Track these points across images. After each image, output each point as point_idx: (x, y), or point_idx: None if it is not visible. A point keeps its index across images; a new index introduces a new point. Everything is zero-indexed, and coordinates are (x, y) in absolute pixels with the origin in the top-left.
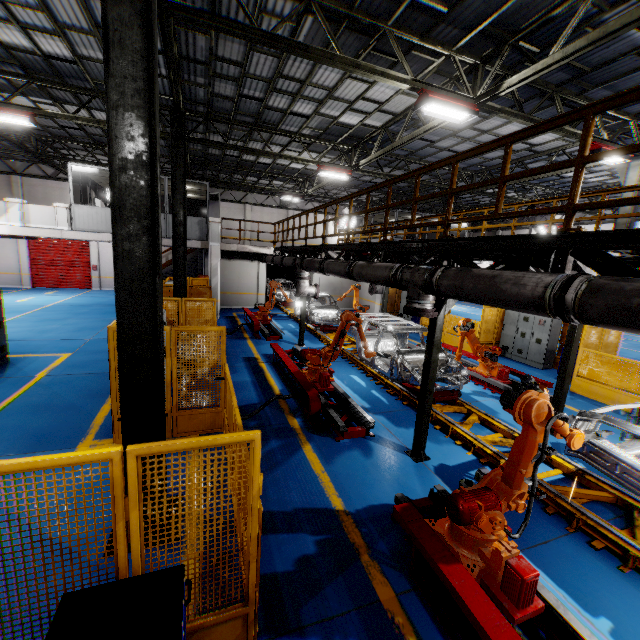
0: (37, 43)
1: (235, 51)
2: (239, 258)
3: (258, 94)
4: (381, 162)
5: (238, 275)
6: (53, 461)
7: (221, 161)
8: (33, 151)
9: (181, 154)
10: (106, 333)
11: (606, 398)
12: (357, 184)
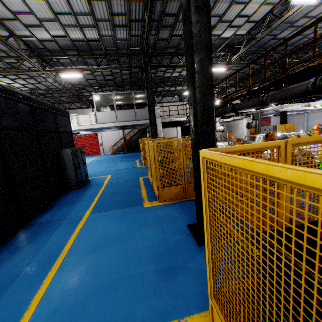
0: (84, 34)
1: (174, 7)
2: (167, 127)
3: (180, 32)
4: (239, 59)
5: (167, 135)
6: (253, 146)
7: (153, 81)
8: (75, 94)
9: (149, 70)
10: (119, 167)
11: None
12: (222, 78)
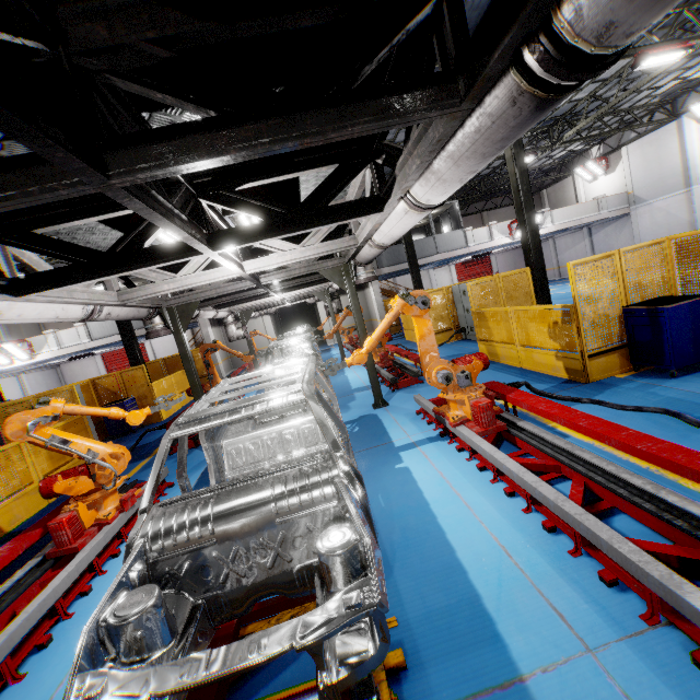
0: None
1: None
2: None
3: None
4: None
5: None
6: None
7: None
8: None
9: None
10: None
11: (498, 356)
12: None
